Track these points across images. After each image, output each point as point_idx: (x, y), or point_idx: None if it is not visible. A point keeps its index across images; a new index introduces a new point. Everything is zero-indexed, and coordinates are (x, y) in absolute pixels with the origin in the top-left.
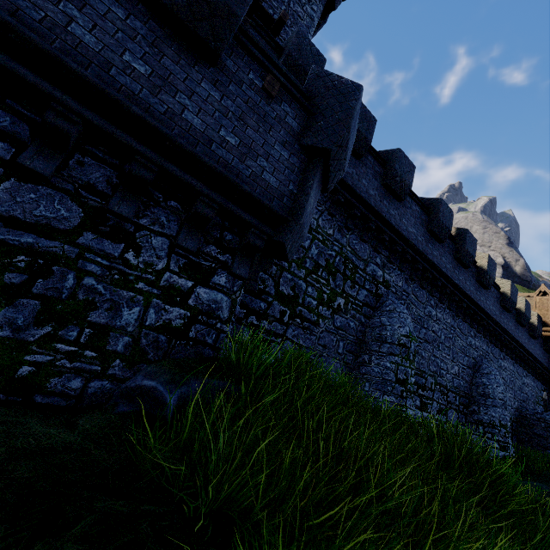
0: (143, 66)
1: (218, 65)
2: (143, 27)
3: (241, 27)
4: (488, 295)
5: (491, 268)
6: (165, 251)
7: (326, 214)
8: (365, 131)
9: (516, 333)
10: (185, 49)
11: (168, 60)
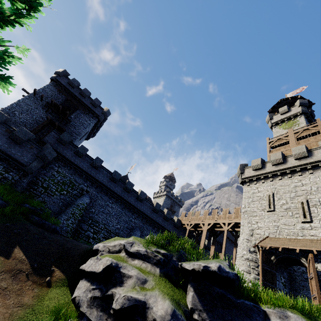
0: (7, 145)
1: (21, 145)
2: (9, 141)
3: (29, 139)
4: (143, 204)
5: (142, 195)
6: (2, 168)
7: (67, 170)
8: (82, 152)
9: (162, 223)
10: (15, 143)
11: (12, 145)
